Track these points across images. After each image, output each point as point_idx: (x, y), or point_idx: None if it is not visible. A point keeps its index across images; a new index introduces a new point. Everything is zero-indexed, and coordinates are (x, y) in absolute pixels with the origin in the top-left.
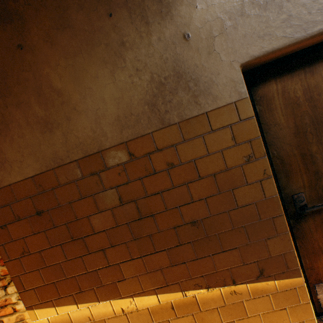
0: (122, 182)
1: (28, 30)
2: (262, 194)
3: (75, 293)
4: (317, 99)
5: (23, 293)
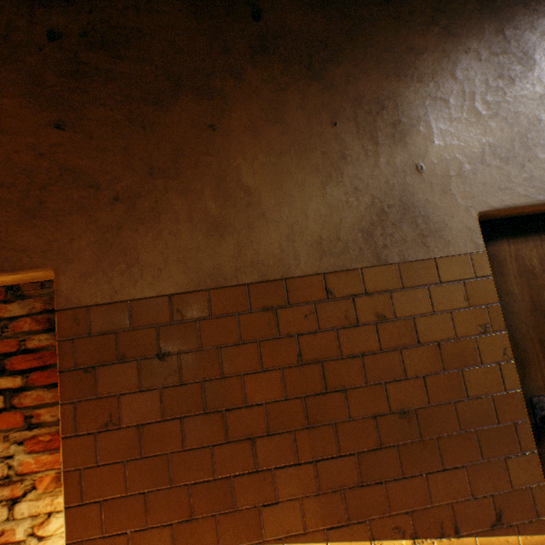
0: (307, 329)
1: (229, 112)
2: (500, 384)
3: (178, 523)
4: None
5: (75, 511)
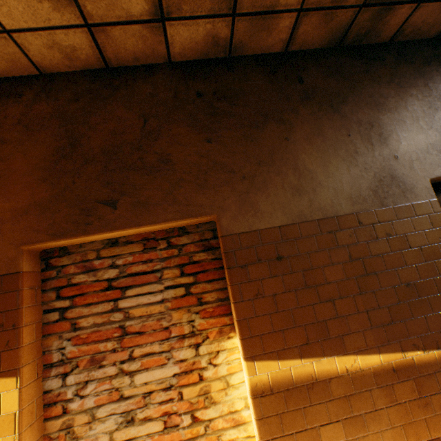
0: (351, 242)
1: (294, 131)
2: None
3: (300, 345)
4: None
5: (247, 340)
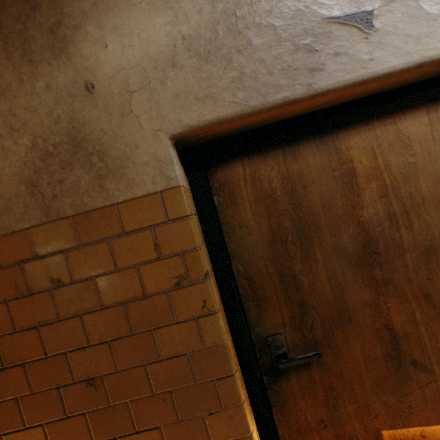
0: None
1: None
2: (200, 340)
3: None
4: (301, 193)
5: None
